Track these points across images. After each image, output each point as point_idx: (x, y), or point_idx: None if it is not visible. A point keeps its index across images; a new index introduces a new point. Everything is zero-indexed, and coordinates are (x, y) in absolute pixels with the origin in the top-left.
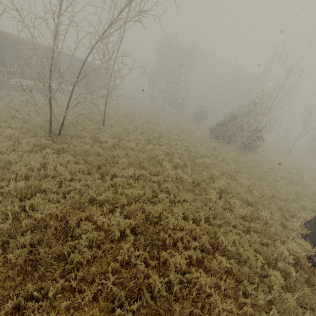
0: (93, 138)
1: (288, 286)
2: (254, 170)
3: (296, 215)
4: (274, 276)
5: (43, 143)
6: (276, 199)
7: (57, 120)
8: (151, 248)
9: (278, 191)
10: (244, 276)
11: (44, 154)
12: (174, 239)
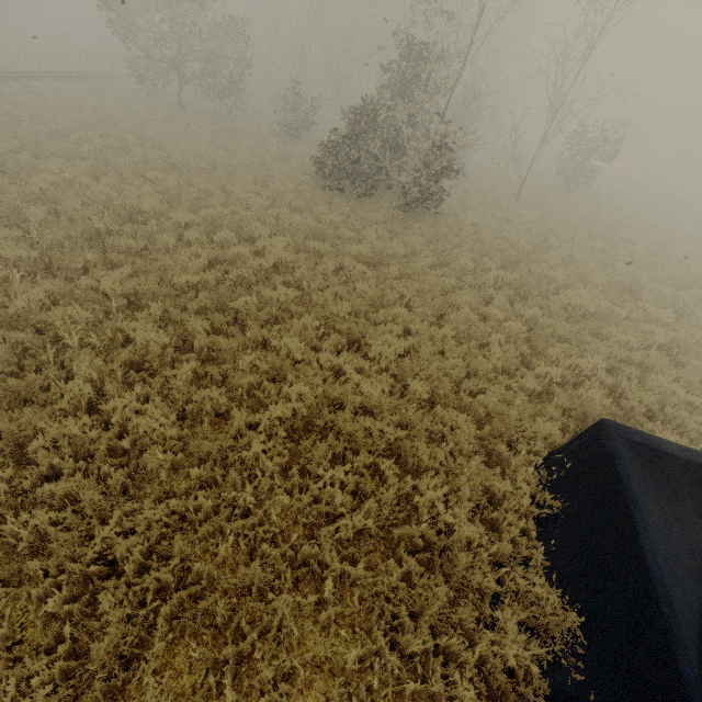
0: None
1: None
2: (425, 284)
3: (526, 435)
4: None
5: None
6: (477, 380)
7: None
8: None
9: (486, 341)
10: None
11: None
12: None
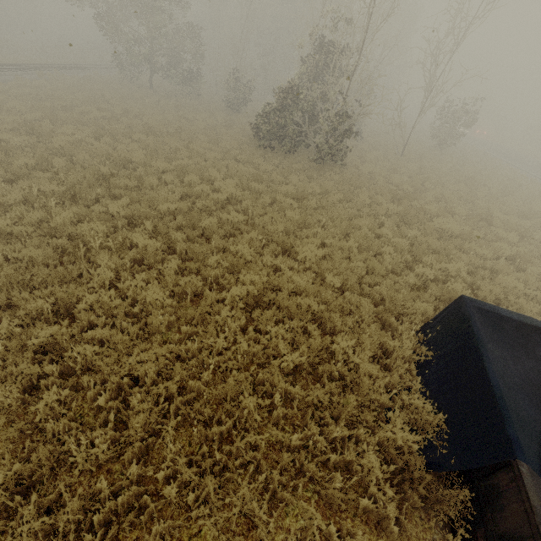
0: None
1: None
2: (336, 213)
3: (409, 311)
4: None
5: None
6: (374, 276)
7: None
8: None
9: (380, 252)
10: None
11: None
12: None
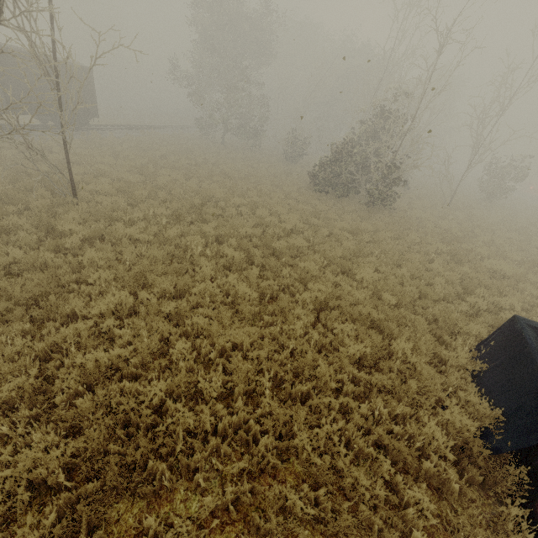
0: (43, 230)
1: (444, 519)
2: (387, 246)
3: (462, 331)
4: (416, 501)
5: None
6: (426, 301)
7: None
8: (129, 503)
9: (431, 282)
10: (344, 537)
11: None
12: (190, 463)
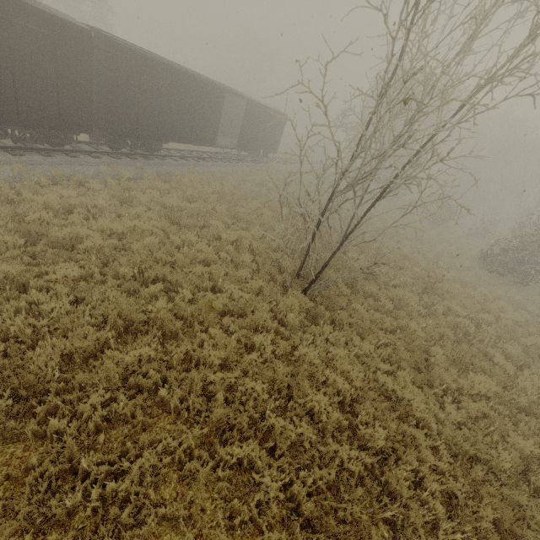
0: (343, 283)
1: None
2: None
3: None
4: None
5: (307, 306)
6: None
7: (317, 259)
8: None
9: None
10: None
11: (326, 333)
12: None
